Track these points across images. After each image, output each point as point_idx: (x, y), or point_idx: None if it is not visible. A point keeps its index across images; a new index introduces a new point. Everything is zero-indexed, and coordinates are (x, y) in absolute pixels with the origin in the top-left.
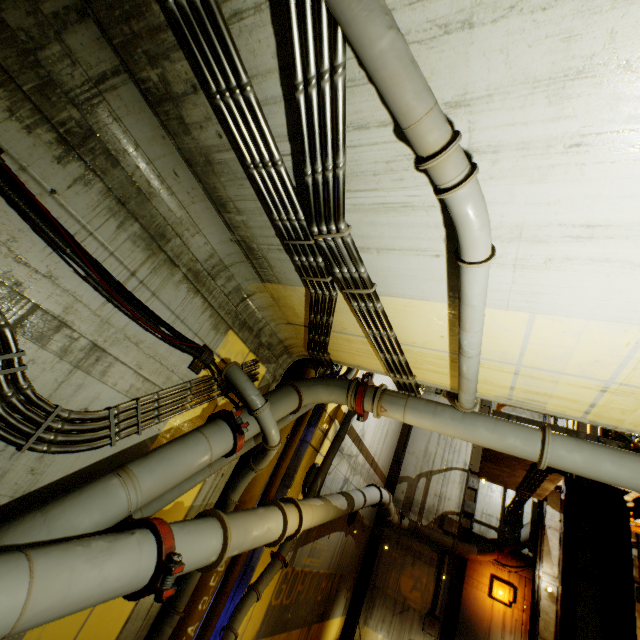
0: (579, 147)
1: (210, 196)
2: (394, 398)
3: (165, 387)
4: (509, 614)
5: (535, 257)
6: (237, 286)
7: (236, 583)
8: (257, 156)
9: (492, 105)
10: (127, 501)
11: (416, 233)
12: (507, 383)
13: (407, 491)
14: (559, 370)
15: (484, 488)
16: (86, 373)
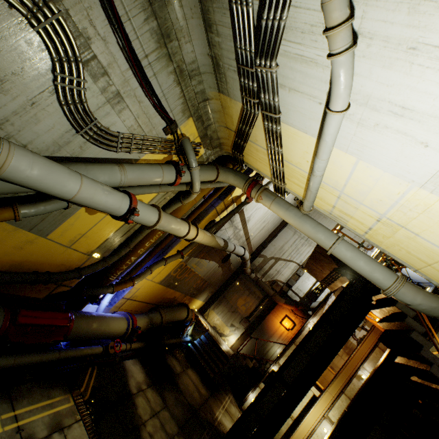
0: (414, 50)
1: (204, 16)
2: (269, 194)
3: (148, 135)
4: (286, 333)
5: (370, 120)
6: (203, 90)
7: (157, 256)
8: None
9: (379, 3)
10: (120, 179)
11: (313, 83)
12: (332, 203)
13: (261, 262)
14: (360, 201)
15: (305, 277)
16: (112, 107)
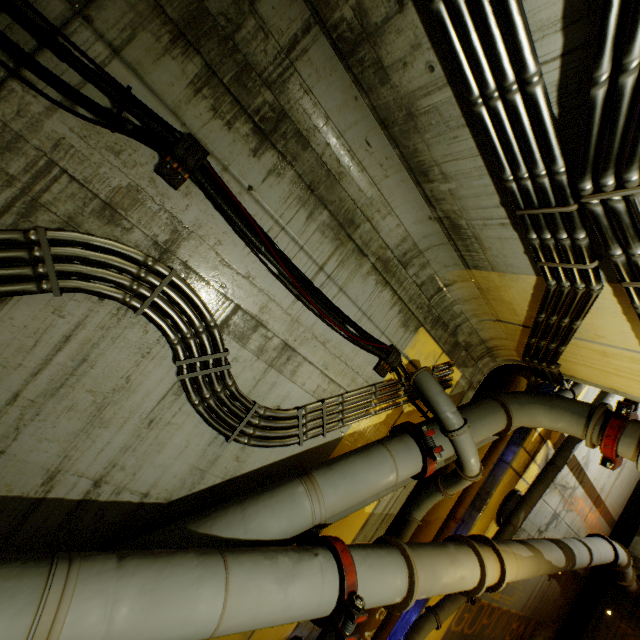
0: None
1: (407, 164)
2: None
3: (349, 389)
4: None
5: None
6: (432, 274)
7: None
8: (491, 80)
9: None
10: (311, 514)
11: None
12: None
13: None
14: None
15: None
16: (278, 372)
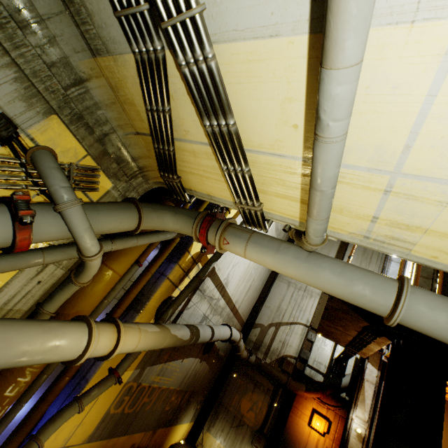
0: None
1: None
2: (239, 231)
3: None
4: (322, 442)
5: None
6: (64, 59)
7: (68, 392)
8: None
9: None
10: None
11: None
12: (370, 210)
13: (259, 335)
14: None
15: (319, 341)
16: None
